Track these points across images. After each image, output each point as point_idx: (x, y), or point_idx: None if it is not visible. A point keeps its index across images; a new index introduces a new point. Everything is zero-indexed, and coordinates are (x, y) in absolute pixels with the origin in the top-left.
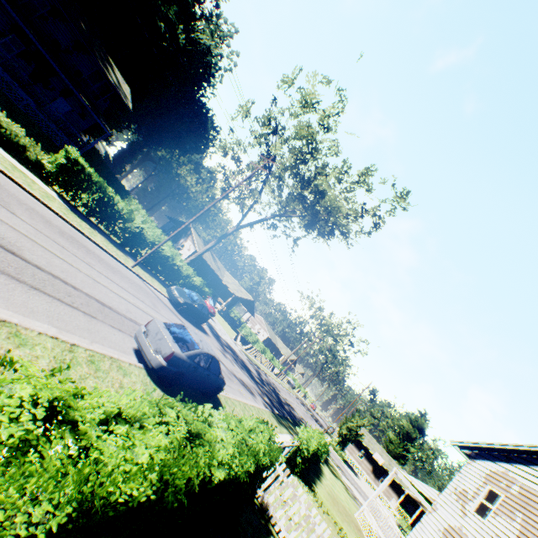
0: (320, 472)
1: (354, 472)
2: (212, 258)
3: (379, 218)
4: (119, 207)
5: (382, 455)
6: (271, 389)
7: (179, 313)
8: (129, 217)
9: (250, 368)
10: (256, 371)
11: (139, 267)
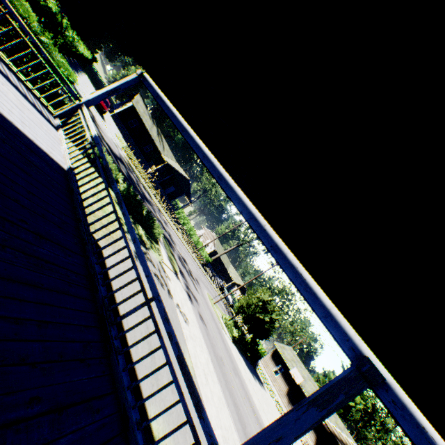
0: None
1: (254, 374)
2: (156, 132)
3: None
4: None
5: (306, 380)
6: (132, 180)
7: None
8: None
9: (100, 130)
10: (122, 161)
11: None
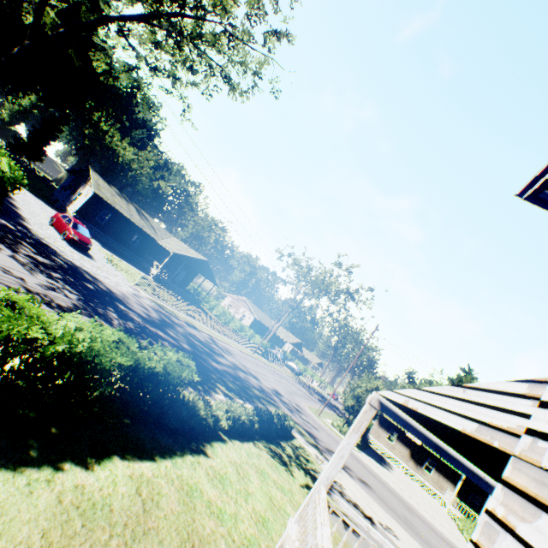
0: (175, 448)
1: (381, 461)
2: (136, 213)
3: None
4: None
5: None
6: (192, 343)
7: None
8: None
9: (127, 304)
10: (162, 319)
11: None
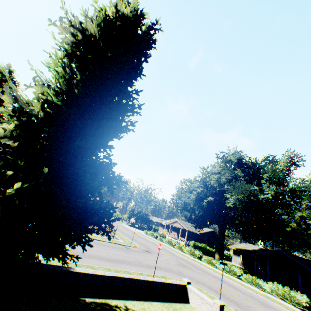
0: None
1: None
2: None
3: None
4: None
5: None
6: None
7: None
8: None
9: None
10: None
11: None
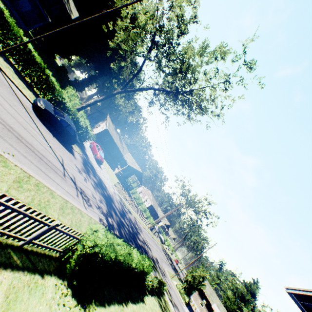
0: (138, 298)
1: None
2: (119, 139)
3: (229, 84)
4: (1, 13)
5: (219, 307)
6: (131, 226)
7: (39, 118)
8: (12, 29)
9: (114, 202)
10: (122, 209)
11: (14, 73)
